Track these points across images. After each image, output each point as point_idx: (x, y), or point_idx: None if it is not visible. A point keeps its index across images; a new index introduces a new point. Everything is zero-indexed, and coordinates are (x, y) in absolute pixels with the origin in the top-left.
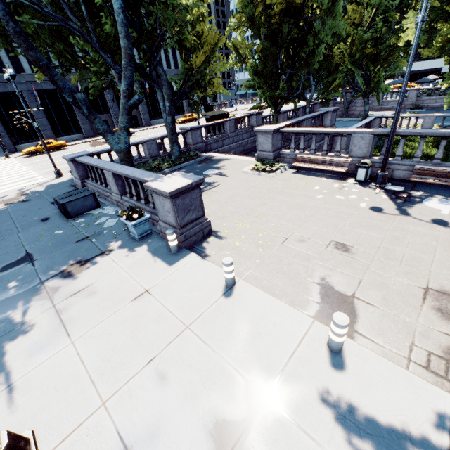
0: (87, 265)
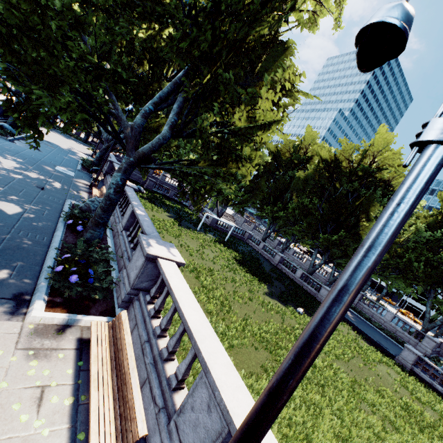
0: None
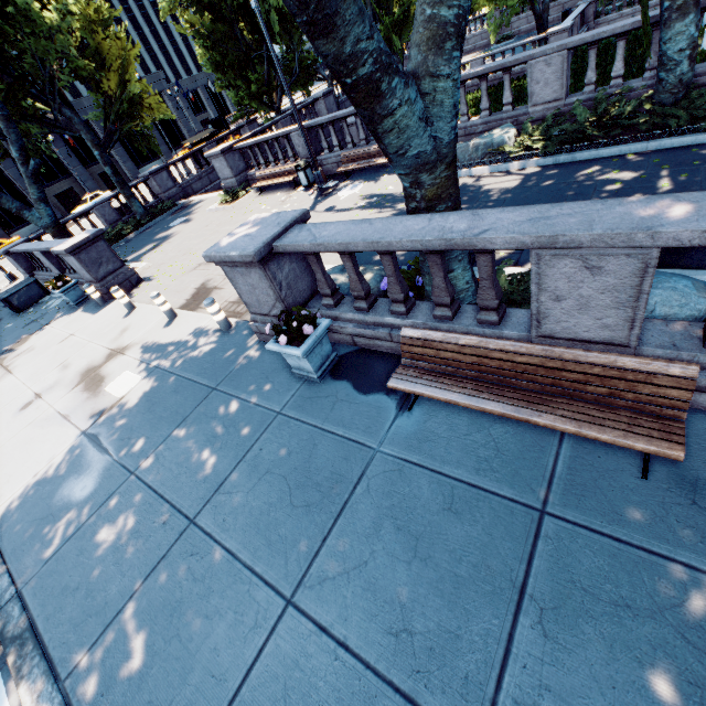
0: (31, 337)
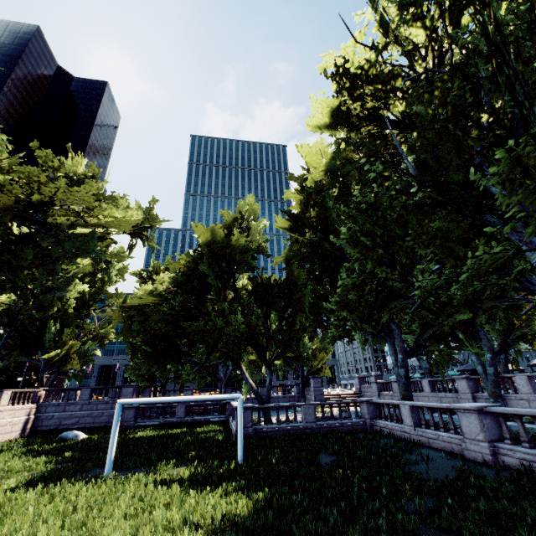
0: None
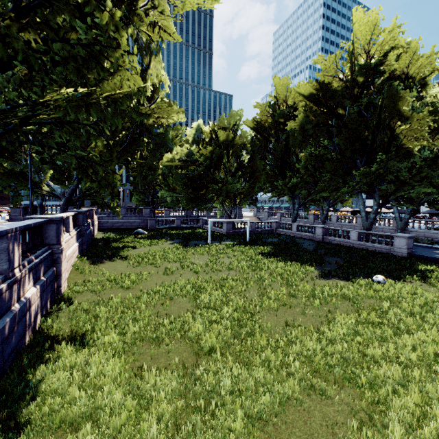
0: None
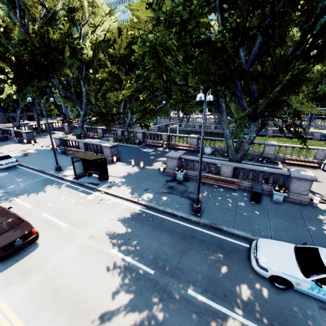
0: (5, 145)
